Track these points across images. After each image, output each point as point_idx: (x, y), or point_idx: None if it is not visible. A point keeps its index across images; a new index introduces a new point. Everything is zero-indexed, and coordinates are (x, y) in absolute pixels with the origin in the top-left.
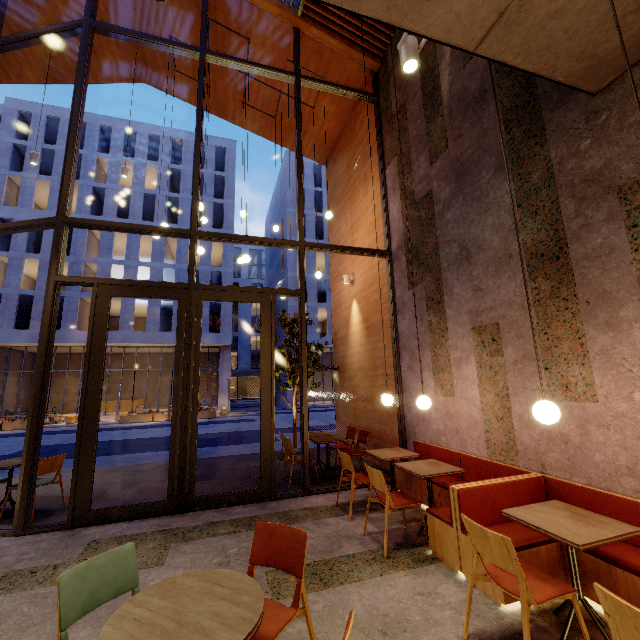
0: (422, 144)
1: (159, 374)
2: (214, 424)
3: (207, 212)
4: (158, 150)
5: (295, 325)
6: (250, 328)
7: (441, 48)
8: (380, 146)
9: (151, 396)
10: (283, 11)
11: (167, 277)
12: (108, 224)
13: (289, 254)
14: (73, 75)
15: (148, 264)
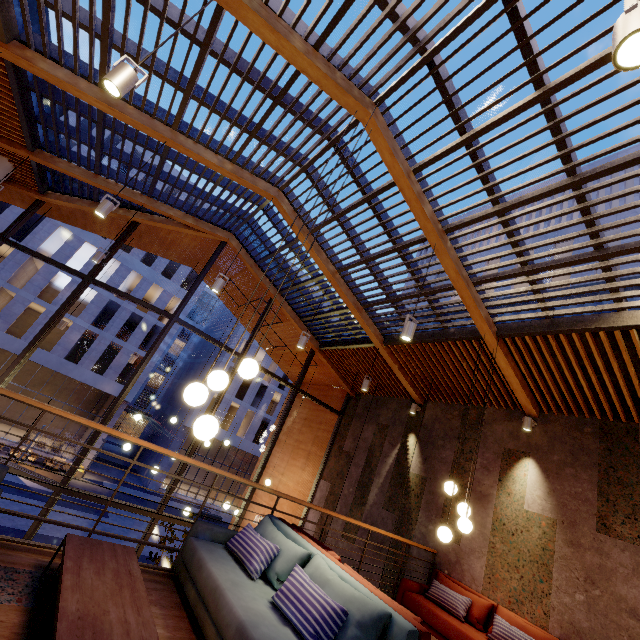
0: (345, 509)
1: (32, 386)
2: (61, 507)
3: (184, 270)
4: (174, 191)
5: (203, 409)
6: (159, 363)
7: (381, 467)
8: (327, 456)
9: (6, 406)
10: (311, 342)
11: (108, 303)
12: (96, 500)
13: (234, 342)
14: (139, 246)
15: (97, 288)
